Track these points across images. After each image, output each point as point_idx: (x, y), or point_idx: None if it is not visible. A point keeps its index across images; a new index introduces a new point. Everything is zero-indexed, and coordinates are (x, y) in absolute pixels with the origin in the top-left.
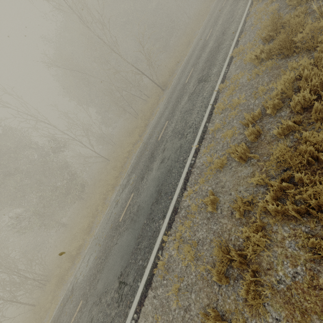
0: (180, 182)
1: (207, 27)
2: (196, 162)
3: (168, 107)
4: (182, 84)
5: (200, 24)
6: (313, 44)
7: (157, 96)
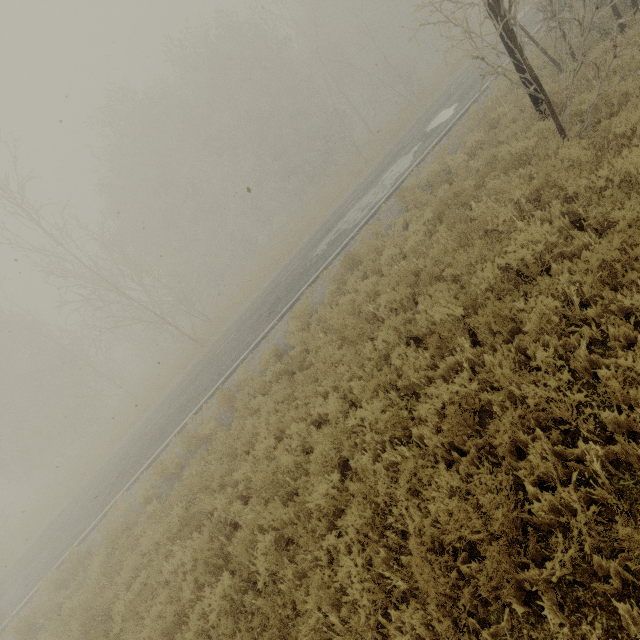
0: None
1: (260, 297)
2: None
3: (126, 446)
4: (151, 422)
5: (305, 236)
6: None
7: (196, 348)
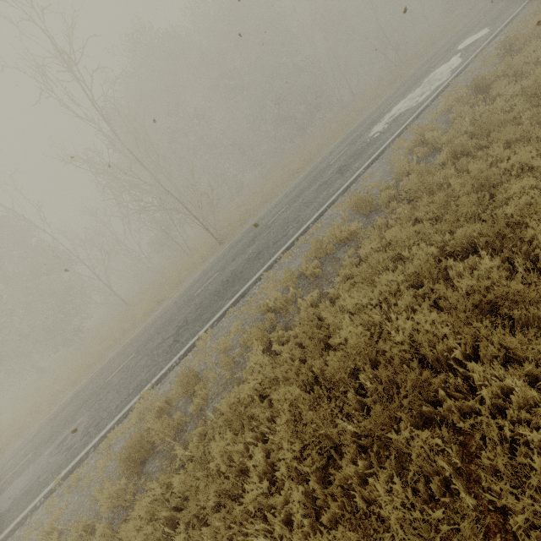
0: (10, 527)
1: (301, 183)
2: (38, 510)
3: (164, 316)
4: (197, 289)
5: (324, 149)
6: (123, 502)
7: (212, 247)
